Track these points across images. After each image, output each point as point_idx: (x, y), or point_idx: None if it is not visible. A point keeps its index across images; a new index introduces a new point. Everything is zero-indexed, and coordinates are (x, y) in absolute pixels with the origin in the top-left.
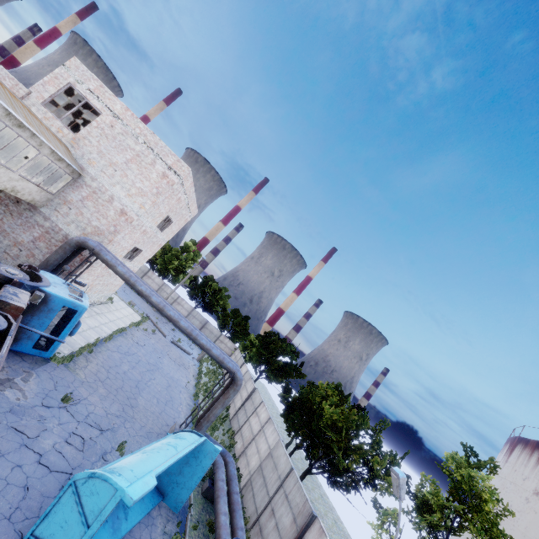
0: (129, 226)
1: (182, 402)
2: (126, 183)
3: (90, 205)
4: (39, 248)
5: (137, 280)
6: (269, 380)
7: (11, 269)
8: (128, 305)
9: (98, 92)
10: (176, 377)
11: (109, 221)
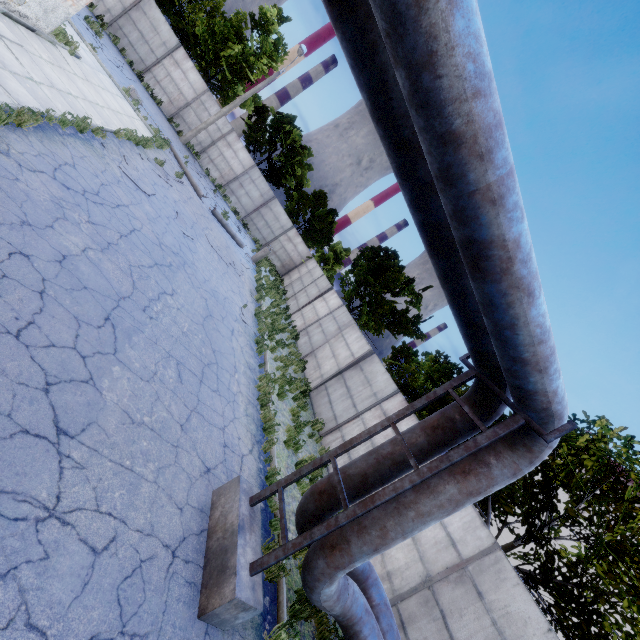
0: None
1: (237, 364)
2: None
3: None
4: None
5: None
6: (365, 326)
7: None
8: (123, 94)
9: None
10: (222, 292)
11: None
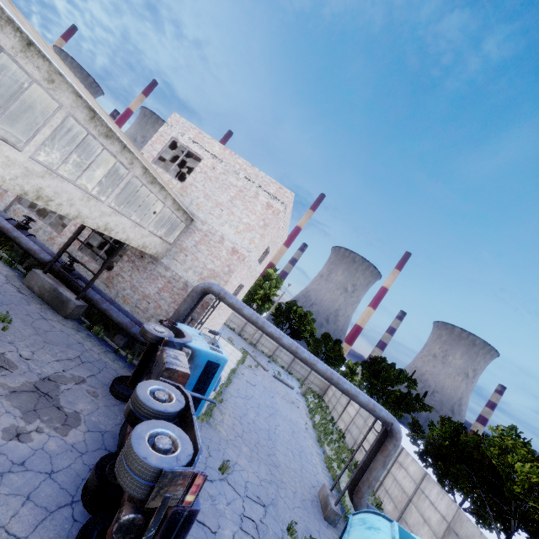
0: (241, 264)
1: (312, 452)
2: (233, 220)
3: (203, 248)
4: (163, 298)
5: (264, 321)
6: None
7: (157, 327)
8: (227, 341)
9: (197, 139)
10: (294, 419)
11: (222, 261)
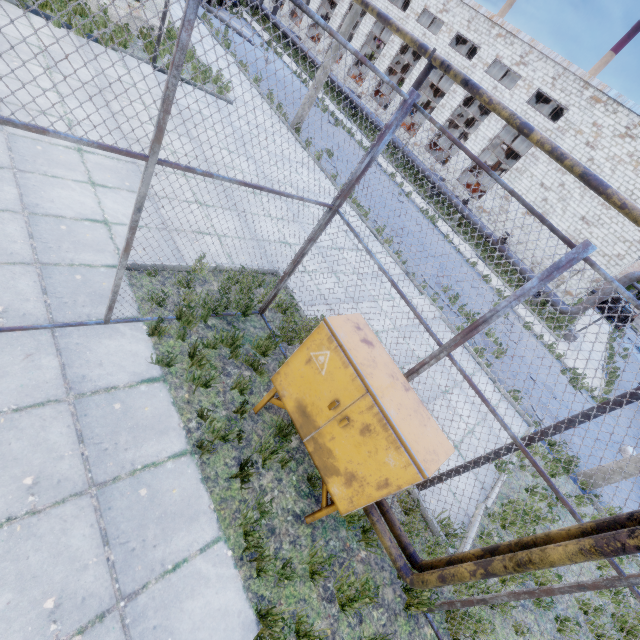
0: None
1: None
2: None
3: None
4: None
5: None
6: None
7: None
8: None
9: None
10: None
11: (633, 268)
